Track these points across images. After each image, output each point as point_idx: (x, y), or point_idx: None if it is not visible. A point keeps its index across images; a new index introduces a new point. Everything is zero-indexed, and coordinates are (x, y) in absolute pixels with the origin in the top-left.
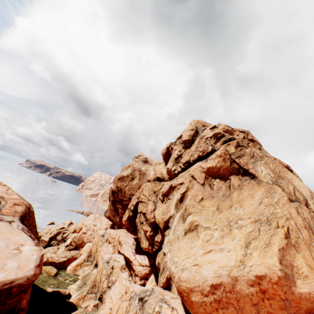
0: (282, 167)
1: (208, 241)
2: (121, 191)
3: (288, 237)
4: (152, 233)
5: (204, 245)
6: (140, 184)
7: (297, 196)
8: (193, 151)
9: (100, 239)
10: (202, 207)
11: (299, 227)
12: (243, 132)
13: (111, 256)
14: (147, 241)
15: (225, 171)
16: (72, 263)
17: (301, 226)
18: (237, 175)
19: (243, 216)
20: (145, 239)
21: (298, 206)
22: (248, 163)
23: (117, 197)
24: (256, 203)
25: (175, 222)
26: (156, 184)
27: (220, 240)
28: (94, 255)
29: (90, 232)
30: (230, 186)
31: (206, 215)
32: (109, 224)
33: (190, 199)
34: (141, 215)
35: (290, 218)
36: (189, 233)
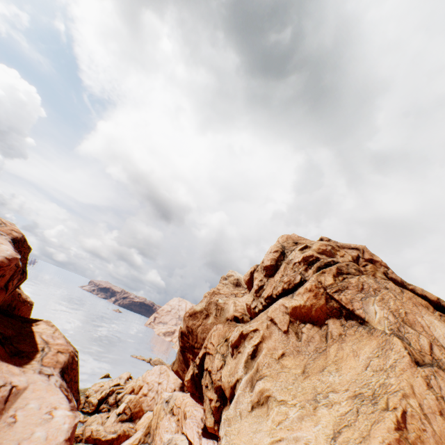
0: (415, 304)
1: (280, 423)
2: (192, 332)
3: (403, 428)
4: (219, 403)
5: (273, 429)
6: (216, 324)
7: (435, 357)
8: (276, 281)
9: (163, 407)
10: (282, 367)
11: (426, 412)
12: (356, 249)
13: (171, 437)
14: (213, 415)
15: (319, 312)
16: (123, 443)
17: (433, 410)
18: (338, 318)
19: (338, 386)
20: (210, 412)
21: (431, 374)
22: (352, 300)
23: (187, 342)
24: (360, 365)
25: (239, 390)
26: (231, 327)
27: (296, 423)
28: (153, 434)
29: (152, 394)
30: (328, 335)
31: (284, 380)
32: (179, 383)
33: (264, 354)
34: (207, 373)
35: (410, 395)
36: (258, 408)
